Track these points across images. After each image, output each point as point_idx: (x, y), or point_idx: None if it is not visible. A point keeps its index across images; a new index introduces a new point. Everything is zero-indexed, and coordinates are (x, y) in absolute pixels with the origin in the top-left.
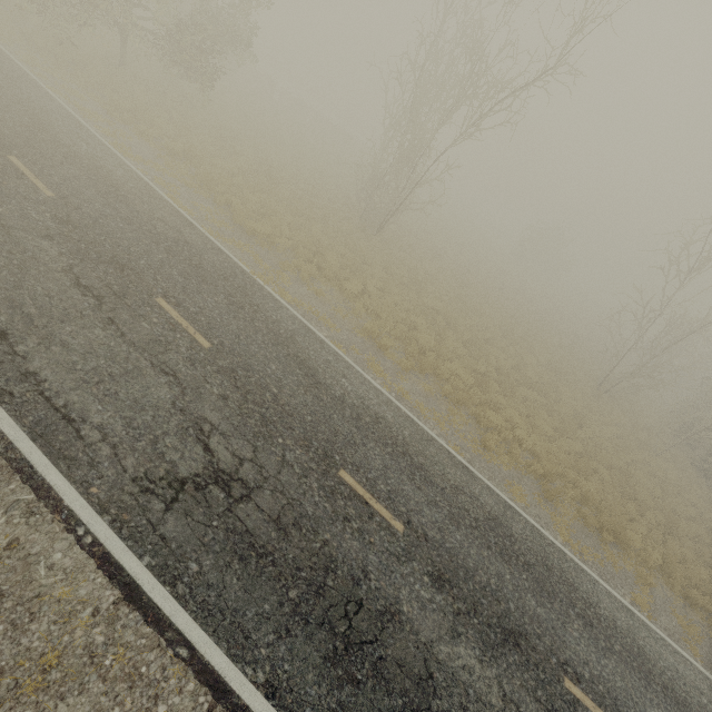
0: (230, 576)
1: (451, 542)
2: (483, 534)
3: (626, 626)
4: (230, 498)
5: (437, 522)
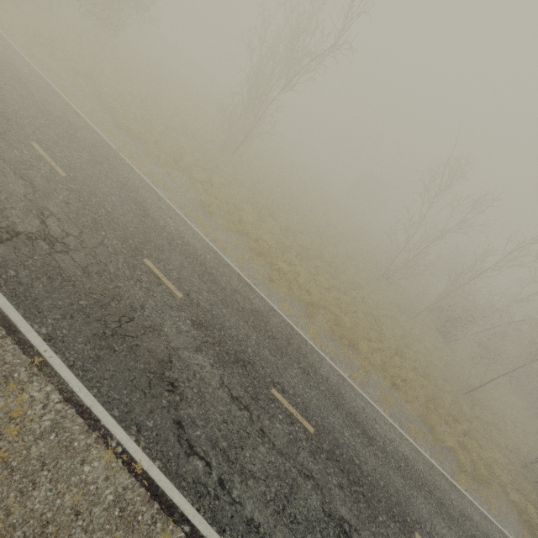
0: (38, 283)
1: (217, 312)
2: (245, 315)
3: (336, 382)
4: (52, 250)
5: (211, 300)
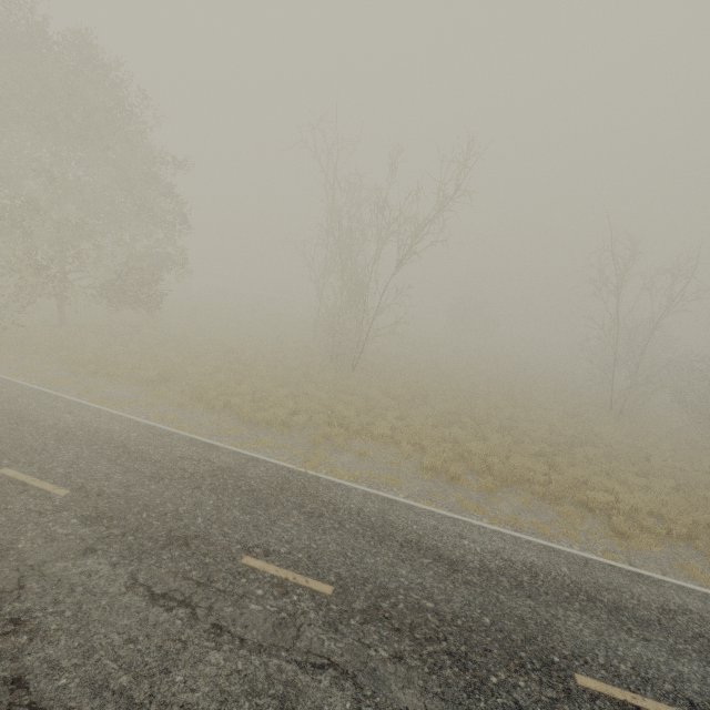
0: None
1: None
2: None
3: None
4: None
5: (705, 677)
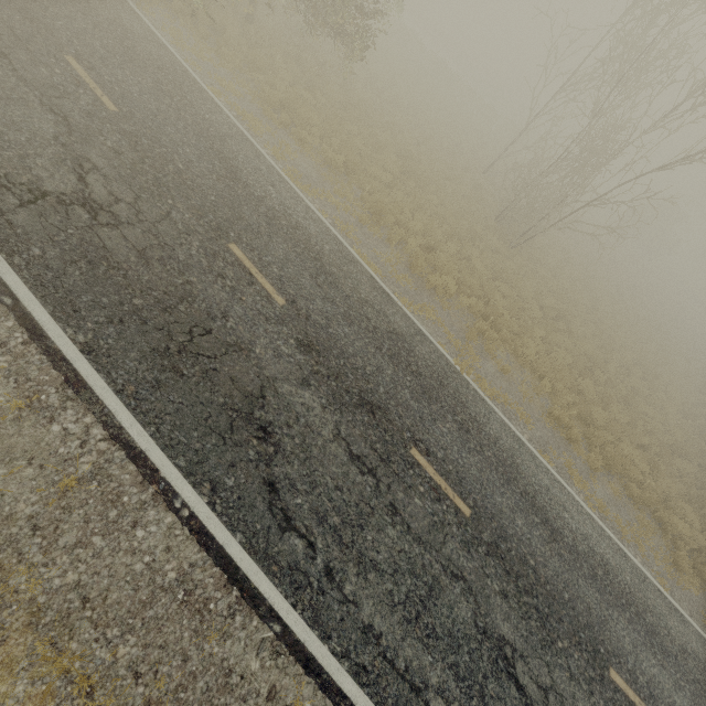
0: None
1: None
2: None
3: None
4: None
5: None
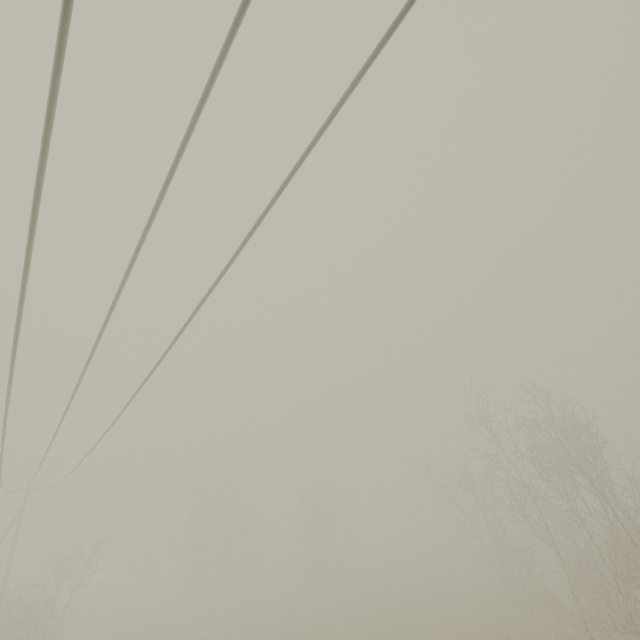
0: None
1: None
2: None
3: None
4: None
5: None
